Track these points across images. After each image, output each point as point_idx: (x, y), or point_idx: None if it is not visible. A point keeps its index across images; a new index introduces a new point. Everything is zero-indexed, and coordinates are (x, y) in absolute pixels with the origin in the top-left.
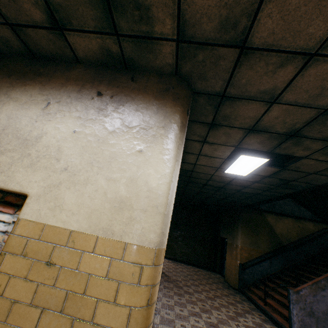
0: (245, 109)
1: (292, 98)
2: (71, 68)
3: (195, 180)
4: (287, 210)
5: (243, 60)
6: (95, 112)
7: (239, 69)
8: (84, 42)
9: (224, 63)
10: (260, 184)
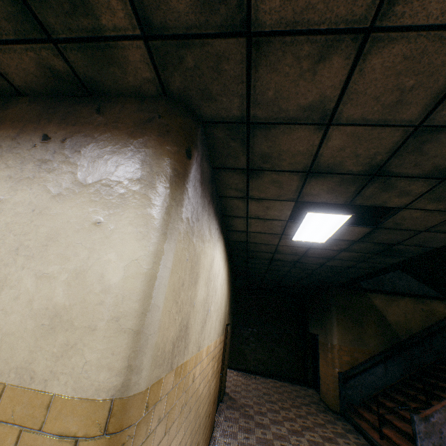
0: (290, 140)
1: (356, 113)
2: (10, 104)
3: (256, 255)
4: (402, 287)
5: (258, 56)
6: (35, 166)
7: (257, 74)
8: (13, 61)
9: (229, 66)
10: (349, 253)
